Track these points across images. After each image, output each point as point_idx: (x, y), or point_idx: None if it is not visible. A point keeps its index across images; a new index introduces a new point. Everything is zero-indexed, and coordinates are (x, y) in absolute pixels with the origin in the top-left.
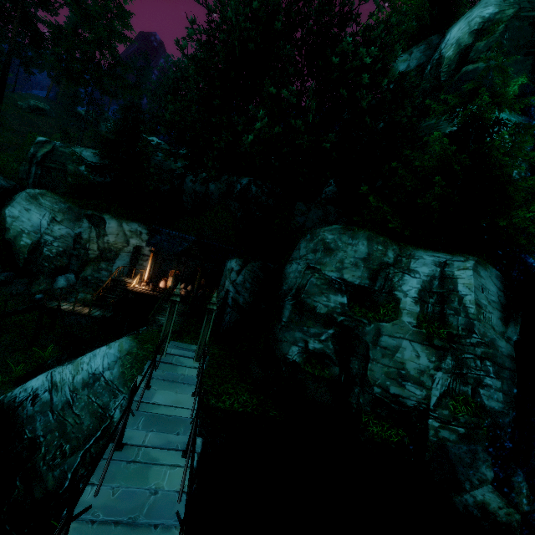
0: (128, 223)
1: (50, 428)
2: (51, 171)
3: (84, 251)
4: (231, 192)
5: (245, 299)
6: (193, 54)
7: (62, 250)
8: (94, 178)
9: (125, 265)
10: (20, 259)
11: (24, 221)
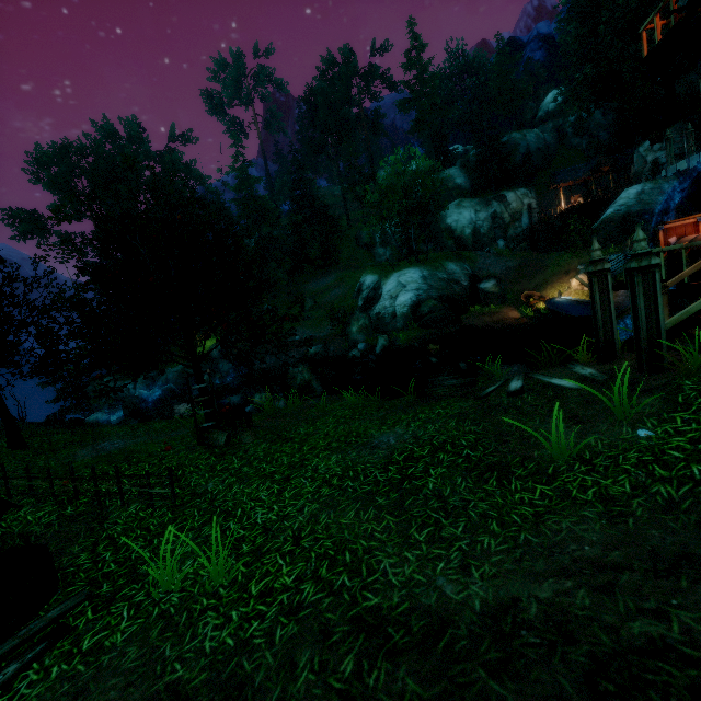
0: (518, 190)
1: (643, 206)
2: (441, 194)
3: (501, 221)
4: (563, 134)
5: (680, 148)
6: (574, 35)
7: (489, 227)
8: (464, 184)
9: (527, 220)
10: (469, 244)
11: (462, 220)
